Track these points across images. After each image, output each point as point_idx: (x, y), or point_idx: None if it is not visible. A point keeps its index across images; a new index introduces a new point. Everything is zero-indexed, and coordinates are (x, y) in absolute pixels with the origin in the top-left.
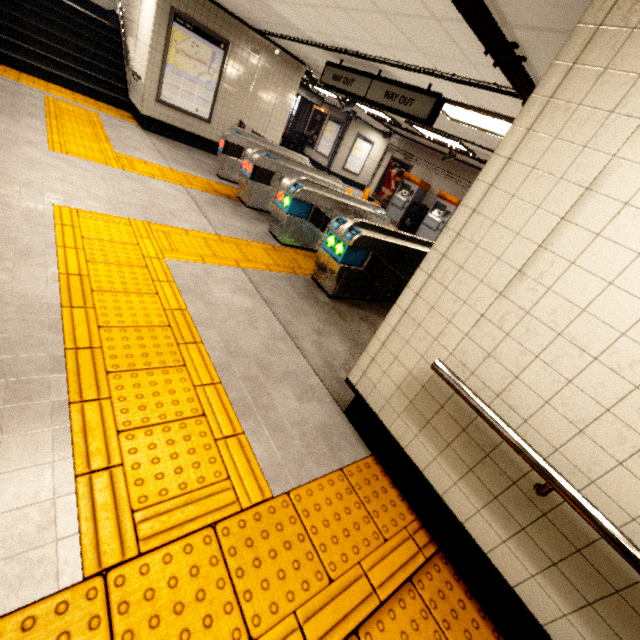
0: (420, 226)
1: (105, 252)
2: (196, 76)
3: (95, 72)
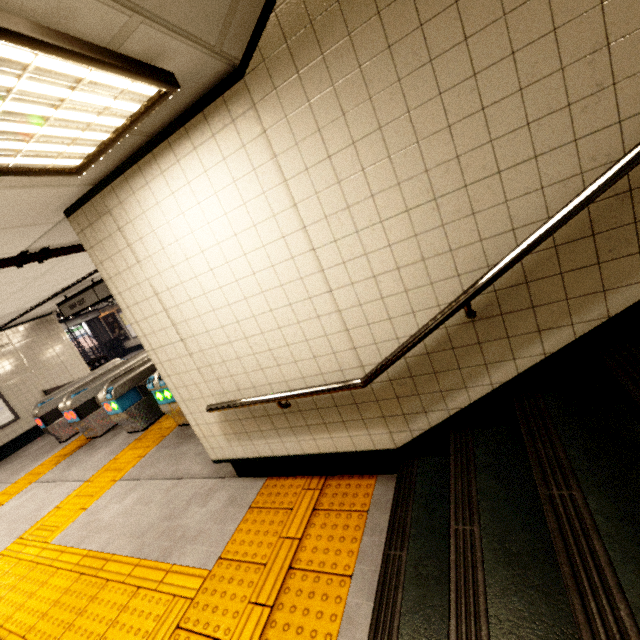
0: None
1: None
2: None
3: None
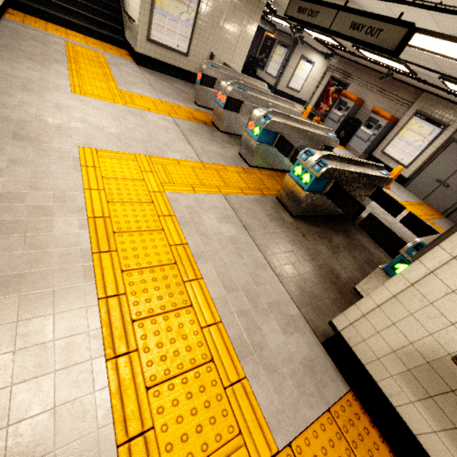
0: (353, 137)
1: (120, 190)
2: (177, 15)
3: (100, 17)
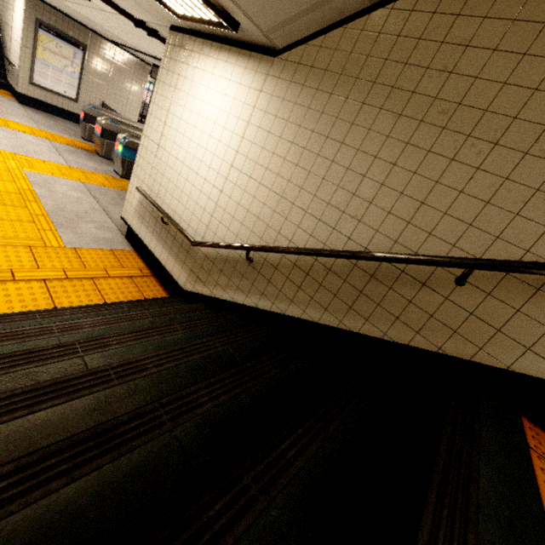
0: None
1: None
2: (62, 67)
3: None
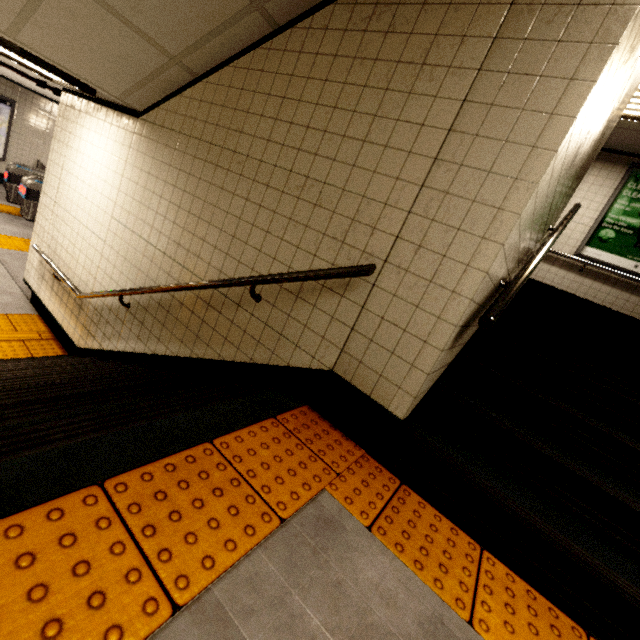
0: None
1: None
2: None
3: None
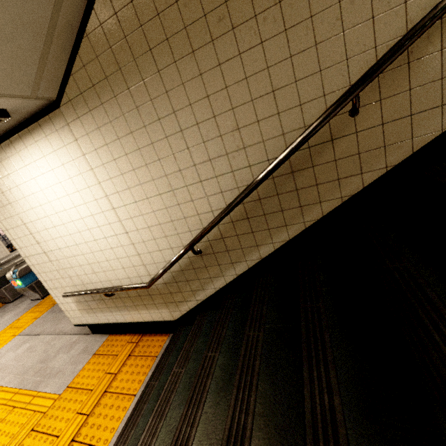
0: None
1: None
2: None
3: None
